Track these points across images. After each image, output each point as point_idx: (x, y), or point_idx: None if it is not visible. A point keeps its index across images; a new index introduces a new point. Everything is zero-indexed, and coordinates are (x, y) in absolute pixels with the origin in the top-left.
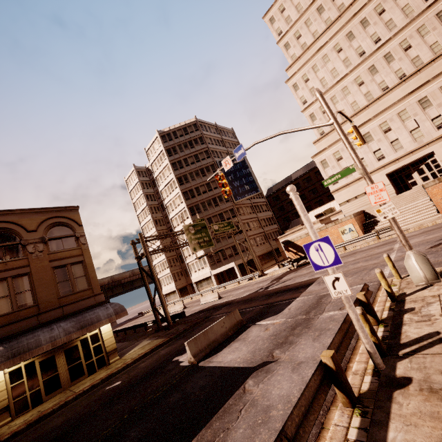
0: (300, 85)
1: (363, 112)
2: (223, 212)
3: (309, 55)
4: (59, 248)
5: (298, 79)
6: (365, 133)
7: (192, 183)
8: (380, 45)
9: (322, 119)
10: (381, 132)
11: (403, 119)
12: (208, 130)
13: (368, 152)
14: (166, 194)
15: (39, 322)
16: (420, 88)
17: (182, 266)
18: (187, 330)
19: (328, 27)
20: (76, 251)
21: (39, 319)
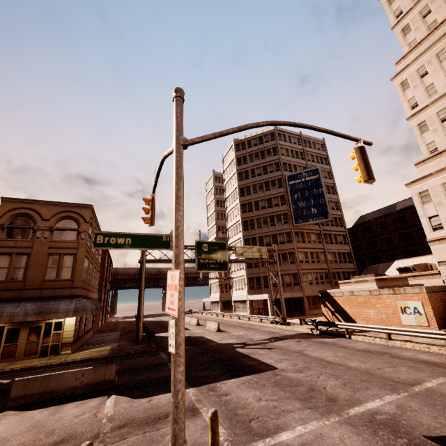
0: (412, 83)
1: None
2: (278, 233)
3: (436, 38)
4: (61, 238)
5: (411, 73)
6: None
7: (253, 196)
8: None
9: (439, 130)
10: None
11: None
12: (288, 139)
13: None
14: (229, 203)
15: (19, 296)
16: None
17: None
18: (130, 355)
19: None
20: (73, 243)
21: (20, 293)
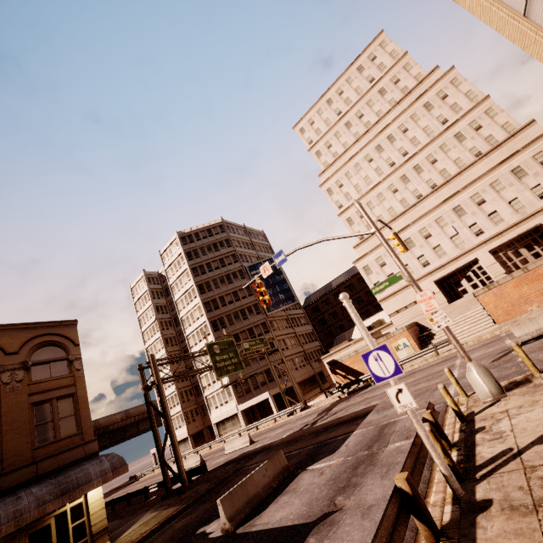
0: (335, 190)
1: (401, 218)
2: (253, 326)
3: (341, 163)
4: (45, 376)
5: (332, 184)
6: (406, 239)
7: (215, 291)
8: (408, 157)
9: (360, 223)
10: (422, 238)
11: (442, 226)
12: (236, 231)
13: (412, 258)
14: (182, 305)
15: None
16: (452, 197)
17: (198, 400)
18: (211, 490)
19: (357, 140)
20: (67, 379)
21: None
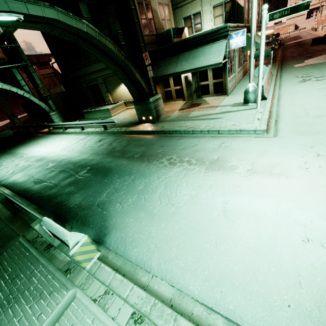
0: None
1: None
2: None
3: None
4: None
5: None
6: None
7: None
8: None
9: None
10: None
11: None
12: None
13: None
14: None
15: None
16: None
17: None
18: None
19: None
20: None
21: None
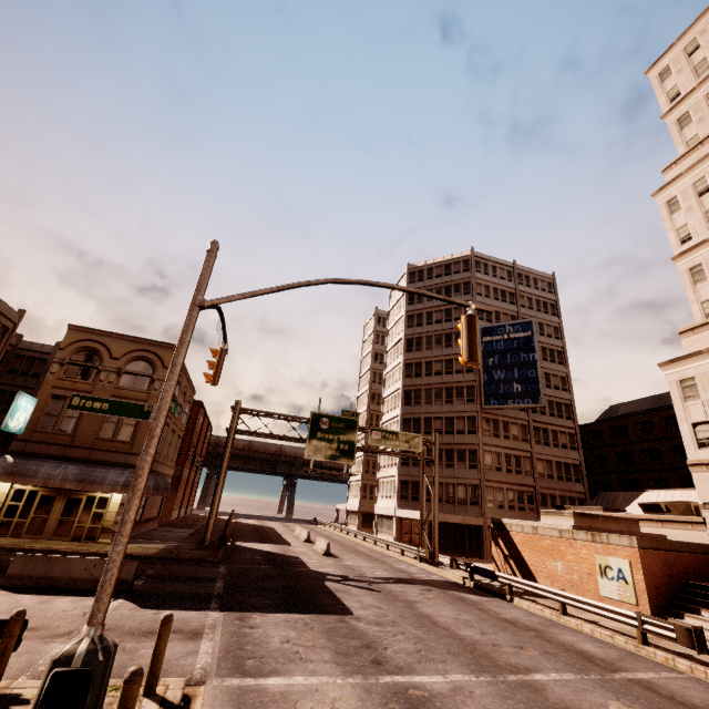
0: (685, 202)
1: None
2: (455, 417)
3: None
4: (129, 385)
5: (684, 188)
6: None
7: (424, 353)
8: None
9: None
10: None
11: None
12: (491, 272)
13: None
14: (390, 359)
15: (64, 454)
16: None
17: None
18: (181, 561)
19: None
20: (143, 394)
21: (65, 451)
